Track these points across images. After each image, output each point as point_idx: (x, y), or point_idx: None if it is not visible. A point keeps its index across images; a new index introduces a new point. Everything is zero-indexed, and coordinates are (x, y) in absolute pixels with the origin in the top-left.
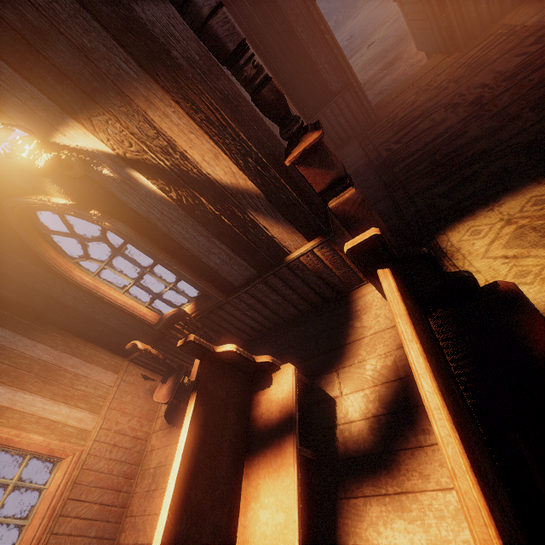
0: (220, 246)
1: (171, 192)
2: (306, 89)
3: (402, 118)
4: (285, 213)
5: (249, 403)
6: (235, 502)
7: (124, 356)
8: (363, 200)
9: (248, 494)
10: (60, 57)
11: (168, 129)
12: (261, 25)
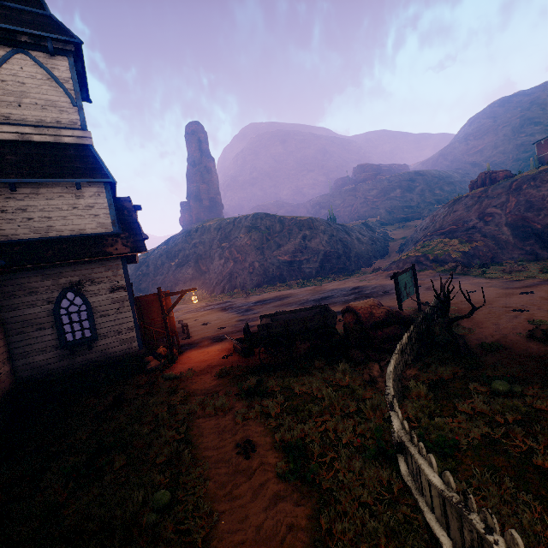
0: None
1: None
2: None
3: None
4: None
5: None
6: None
7: None
8: None
9: None
10: None
11: None
12: None
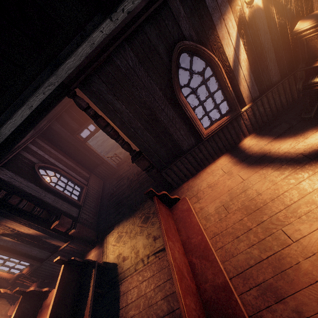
0: (35, 249)
1: (15, 238)
2: (88, 163)
3: (120, 175)
4: (55, 237)
5: (40, 307)
6: None
7: None
8: (79, 231)
9: None
10: None
11: (13, 226)
12: (67, 148)
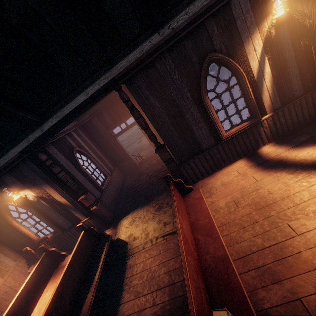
0: (61, 217)
1: (49, 203)
2: (114, 157)
3: (140, 172)
4: (79, 210)
5: (56, 267)
6: (41, 293)
7: (21, 254)
8: (99, 209)
9: (45, 290)
10: (28, 179)
11: (50, 192)
12: (99, 141)
